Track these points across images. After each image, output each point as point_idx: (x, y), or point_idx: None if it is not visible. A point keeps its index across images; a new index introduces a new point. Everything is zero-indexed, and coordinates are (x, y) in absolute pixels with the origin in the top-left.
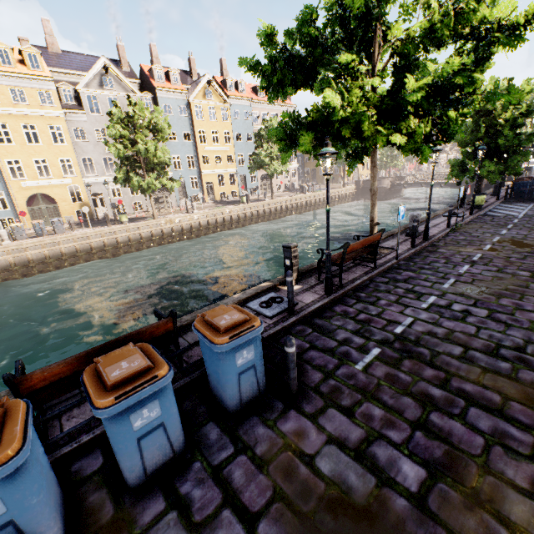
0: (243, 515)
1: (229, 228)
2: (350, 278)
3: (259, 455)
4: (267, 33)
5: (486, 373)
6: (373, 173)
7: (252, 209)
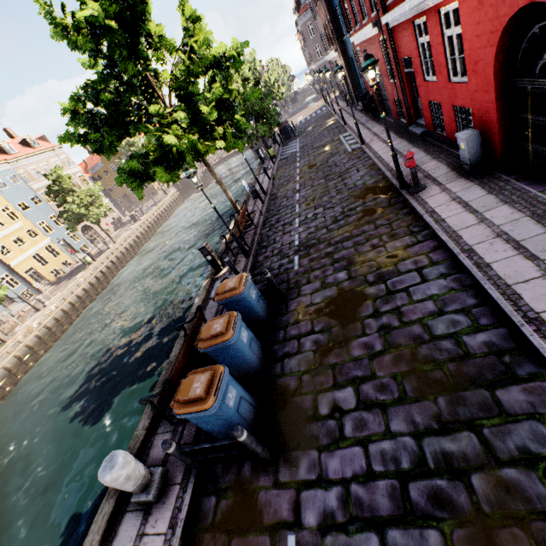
0: (308, 334)
1: (97, 294)
2: (249, 242)
3: (293, 322)
4: (72, 110)
5: (339, 230)
6: (211, 171)
7: (105, 263)
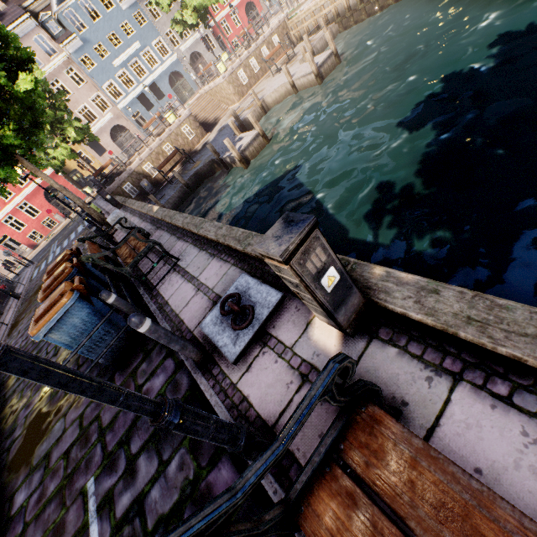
0: None
1: None
2: None
3: None
4: None
5: None
6: None
7: None
